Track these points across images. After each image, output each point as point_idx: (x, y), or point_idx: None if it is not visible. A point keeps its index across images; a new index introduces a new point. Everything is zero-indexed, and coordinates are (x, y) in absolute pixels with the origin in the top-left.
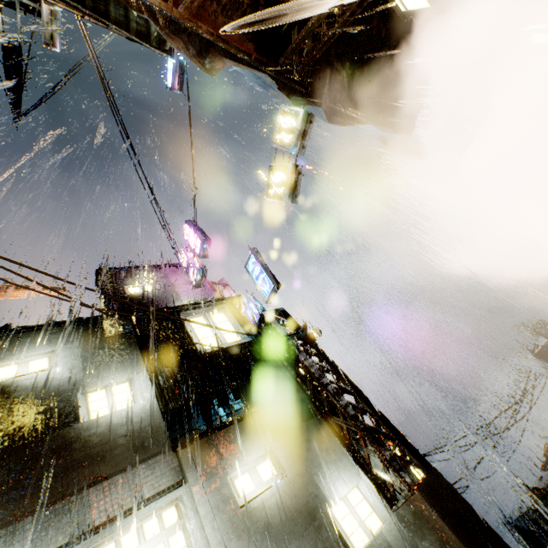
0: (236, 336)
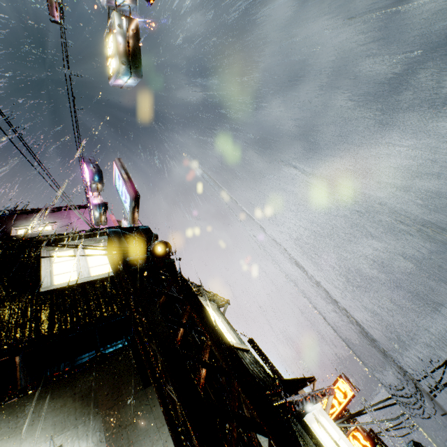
0: (107, 270)
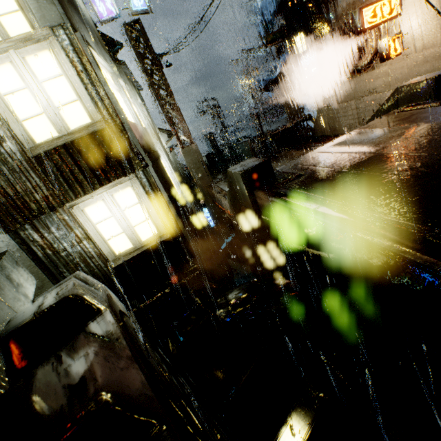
0: None
